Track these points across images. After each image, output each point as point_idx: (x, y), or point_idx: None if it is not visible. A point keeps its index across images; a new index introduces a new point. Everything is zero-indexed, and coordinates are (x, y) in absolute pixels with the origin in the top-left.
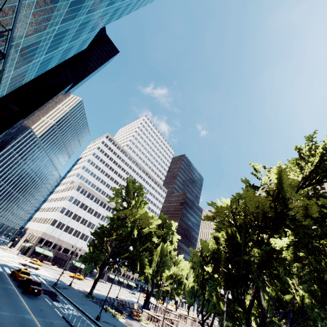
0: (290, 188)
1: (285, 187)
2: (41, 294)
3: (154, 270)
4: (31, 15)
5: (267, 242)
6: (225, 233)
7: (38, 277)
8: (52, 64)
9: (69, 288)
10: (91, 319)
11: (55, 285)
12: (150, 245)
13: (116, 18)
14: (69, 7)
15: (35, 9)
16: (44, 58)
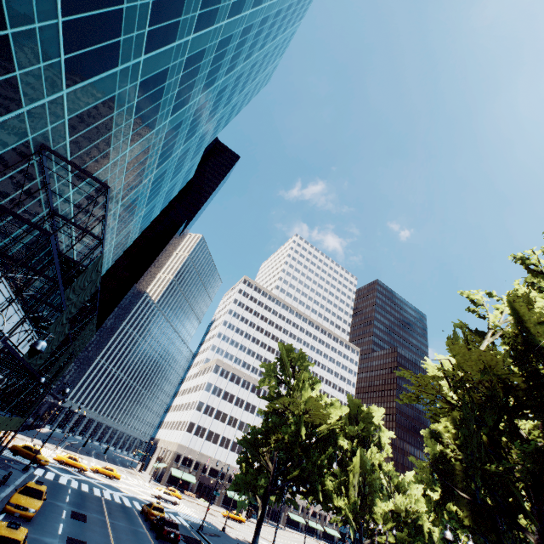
0: (541, 328)
1: (531, 327)
2: (181, 542)
3: (355, 501)
4: (124, 179)
5: (526, 435)
6: (451, 422)
7: (177, 517)
8: (156, 212)
9: (222, 535)
10: None
11: (201, 530)
12: (341, 454)
13: (222, 127)
14: (161, 150)
15: (127, 172)
16: (145, 211)
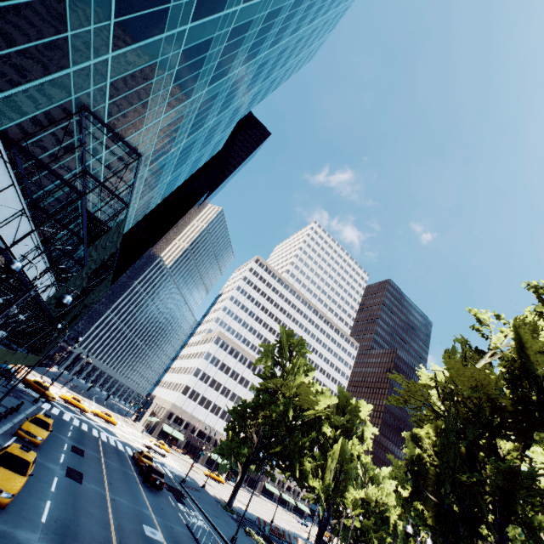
0: (541, 357)
1: (531, 355)
2: (164, 490)
3: (329, 484)
4: (155, 145)
5: (503, 454)
6: (433, 430)
7: (164, 467)
8: (181, 180)
9: (202, 491)
10: (224, 539)
11: (184, 483)
12: (323, 440)
13: (257, 102)
14: (194, 120)
15: (158, 139)
16: (170, 178)
